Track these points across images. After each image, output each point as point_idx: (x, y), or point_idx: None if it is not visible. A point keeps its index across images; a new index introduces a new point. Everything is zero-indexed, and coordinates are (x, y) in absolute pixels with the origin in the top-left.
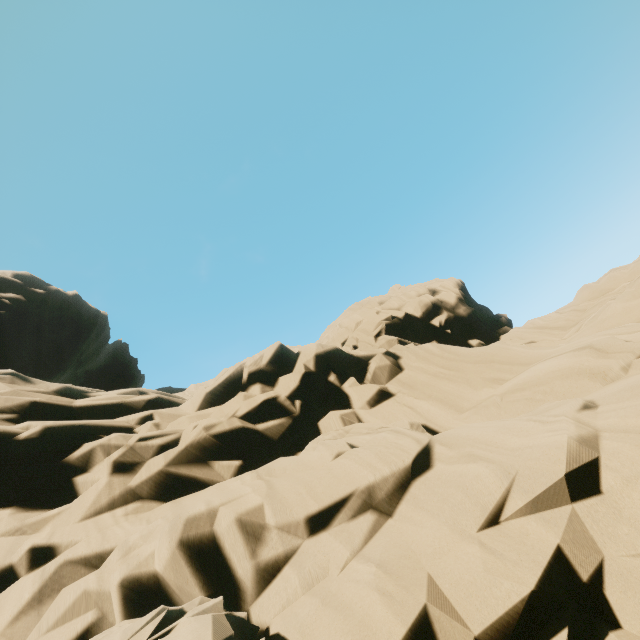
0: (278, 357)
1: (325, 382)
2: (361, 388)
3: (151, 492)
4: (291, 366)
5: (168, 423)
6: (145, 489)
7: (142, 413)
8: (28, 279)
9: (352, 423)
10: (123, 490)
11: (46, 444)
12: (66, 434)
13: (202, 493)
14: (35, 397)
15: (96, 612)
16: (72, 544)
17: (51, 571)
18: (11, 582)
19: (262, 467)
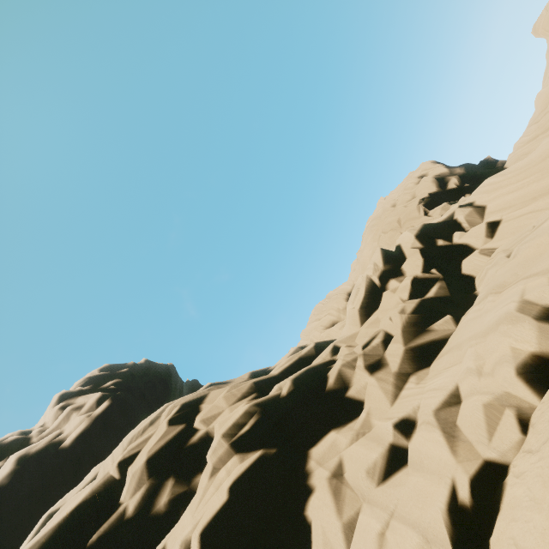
0: (387, 257)
1: (437, 249)
2: (470, 233)
3: (412, 367)
4: (400, 257)
5: (353, 342)
6: (406, 367)
7: (328, 348)
8: (110, 368)
9: (492, 252)
10: (393, 376)
11: (302, 391)
12: (307, 378)
13: (461, 334)
14: (249, 382)
15: (509, 409)
16: (416, 409)
17: (434, 420)
18: (401, 455)
19: (481, 297)
